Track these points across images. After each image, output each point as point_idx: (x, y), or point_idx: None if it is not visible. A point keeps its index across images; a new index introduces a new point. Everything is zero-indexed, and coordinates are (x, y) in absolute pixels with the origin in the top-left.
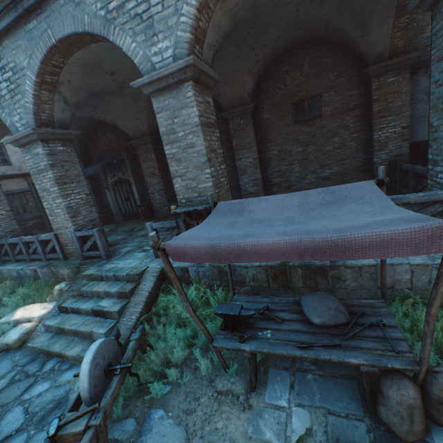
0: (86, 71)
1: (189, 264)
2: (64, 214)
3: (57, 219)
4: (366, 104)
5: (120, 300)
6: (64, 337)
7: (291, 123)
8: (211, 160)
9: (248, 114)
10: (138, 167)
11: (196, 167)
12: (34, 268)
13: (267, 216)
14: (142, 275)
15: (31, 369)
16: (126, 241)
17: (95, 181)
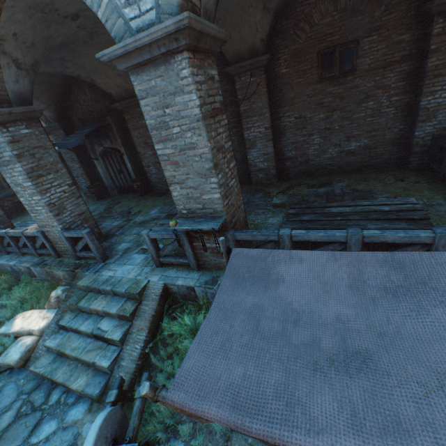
0: (36, 17)
1: (195, 284)
2: (47, 213)
3: (39, 216)
4: (418, 55)
5: (121, 322)
6: (66, 361)
7: (314, 81)
8: (218, 164)
9: (261, 69)
10: (128, 134)
11: (199, 174)
12: (27, 266)
13: (305, 302)
14: (143, 291)
15: (37, 400)
16: (123, 232)
17: (81, 150)
